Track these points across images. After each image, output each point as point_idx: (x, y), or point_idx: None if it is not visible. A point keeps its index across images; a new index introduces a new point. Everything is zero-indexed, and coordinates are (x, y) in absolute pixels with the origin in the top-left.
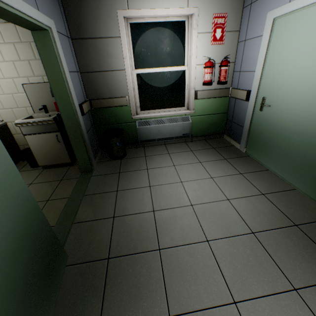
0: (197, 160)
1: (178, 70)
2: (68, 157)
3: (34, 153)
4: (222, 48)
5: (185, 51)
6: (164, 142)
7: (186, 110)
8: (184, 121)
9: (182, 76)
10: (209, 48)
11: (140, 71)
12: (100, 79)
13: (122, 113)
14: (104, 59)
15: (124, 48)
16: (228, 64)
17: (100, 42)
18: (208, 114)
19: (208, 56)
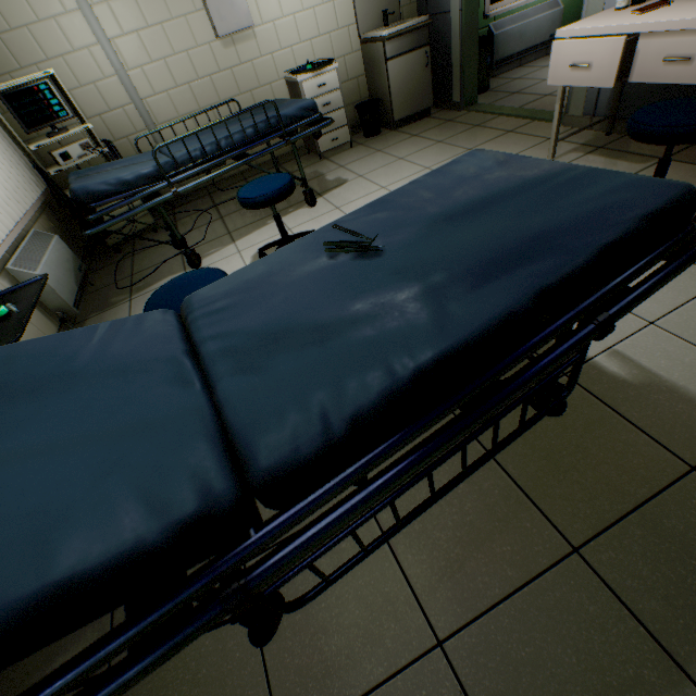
0: None
1: None
2: (431, 97)
3: (392, 96)
4: None
5: None
6: (519, 64)
7: None
8: (554, 9)
9: None
10: None
11: None
12: None
13: None
14: None
15: None
16: None
17: None
18: None
19: None
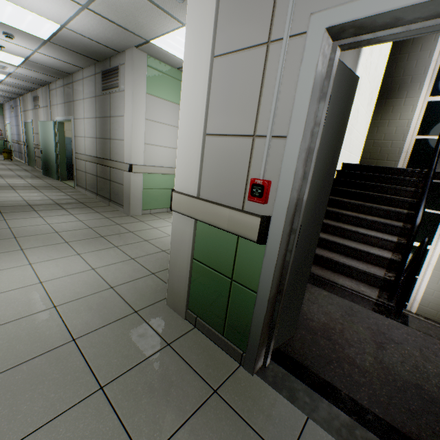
0: None
1: None
2: None
3: None
4: None
5: None
6: None
7: None
8: None
9: None
10: None
11: None
12: None
13: None
14: None
15: None
16: (1, 131)
17: None
18: None
19: None
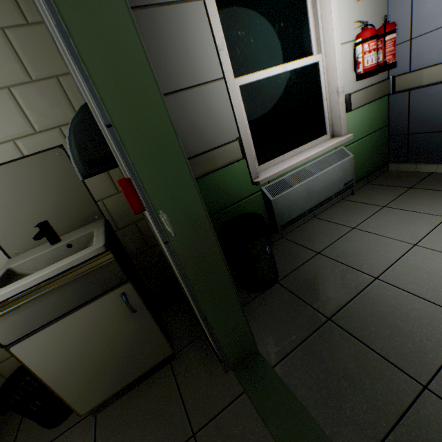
0: (431, 216)
1: (307, 65)
2: (163, 343)
3: (57, 386)
4: (370, 7)
5: (310, 26)
6: (313, 214)
7: (335, 139)
8: (342, 159)
9: (315, 76)
10: (352, 8)
11: (246, 80)
12: (173, 112)
13: (232, 180)
14: (175, 58)
15: (214, 25)
16: (395, 28)
17: (159, 17)
18: (365, 135)
19: (353, 24)
